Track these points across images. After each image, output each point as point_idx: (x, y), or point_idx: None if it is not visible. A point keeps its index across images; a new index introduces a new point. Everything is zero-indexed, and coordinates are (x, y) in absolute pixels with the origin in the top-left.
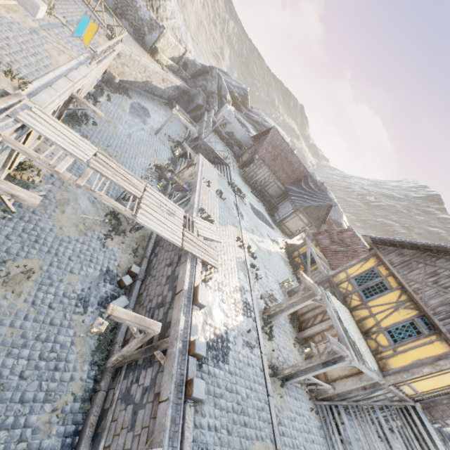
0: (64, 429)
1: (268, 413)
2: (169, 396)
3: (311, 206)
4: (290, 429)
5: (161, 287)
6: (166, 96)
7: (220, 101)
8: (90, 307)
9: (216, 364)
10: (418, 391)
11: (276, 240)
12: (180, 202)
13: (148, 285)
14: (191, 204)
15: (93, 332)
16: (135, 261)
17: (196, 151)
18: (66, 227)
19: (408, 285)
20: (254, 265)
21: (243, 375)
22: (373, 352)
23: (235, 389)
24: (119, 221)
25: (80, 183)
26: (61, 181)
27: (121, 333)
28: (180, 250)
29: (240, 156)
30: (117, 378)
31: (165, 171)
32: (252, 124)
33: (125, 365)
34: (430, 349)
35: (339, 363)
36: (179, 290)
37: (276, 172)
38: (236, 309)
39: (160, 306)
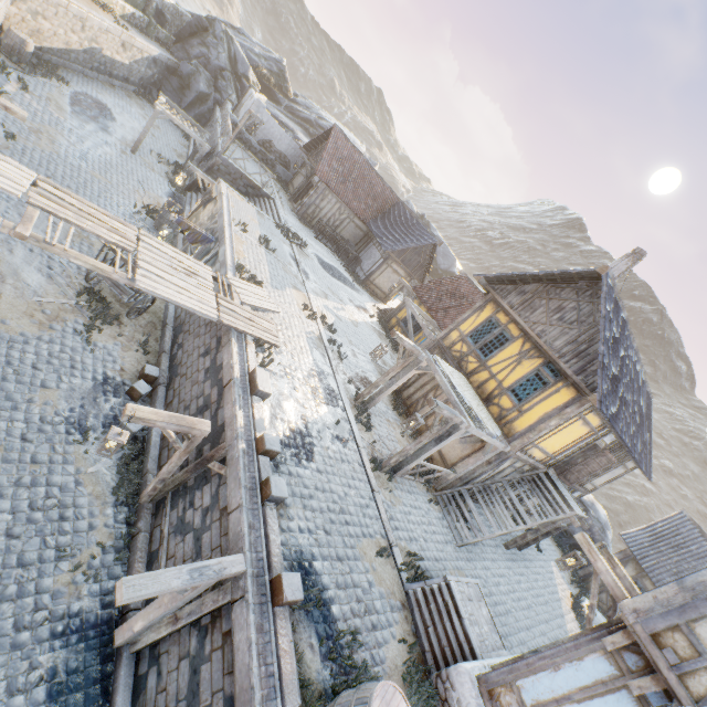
0: (99, 587)
1: (376, 509)
2: (241, 502)
3: (408, 249)
4: (404, 524)
5: (199, 387)
6: (136, 79)
7: (239, 85)
8: (92, 433)
9: (298, 464)
10: (549, 453)
11: (364, 306)
12: (202, 261)
13: (178, 389)
14: (222, 260)
15: (109, 449)
16: (148, 361)
17: (213, 177)
18: (12, 320)
19: (531, 329)
20: (335, 341)
21: (337, 473)
22: (497, 419)
23: (329, 489)
24: (106, 303)
25: (23, 231)
26: None
27: (152, 459)
28: (218, 330)
29: (290, 181)
30: (161, 513)
31: (166, 216)
32: (301, 124)
33: (169, 495)
34: (557, 398)
35: (455, 435)
36: (228, 381)
37: (350, 202)
38: (316, 398)
39: (204, 410)
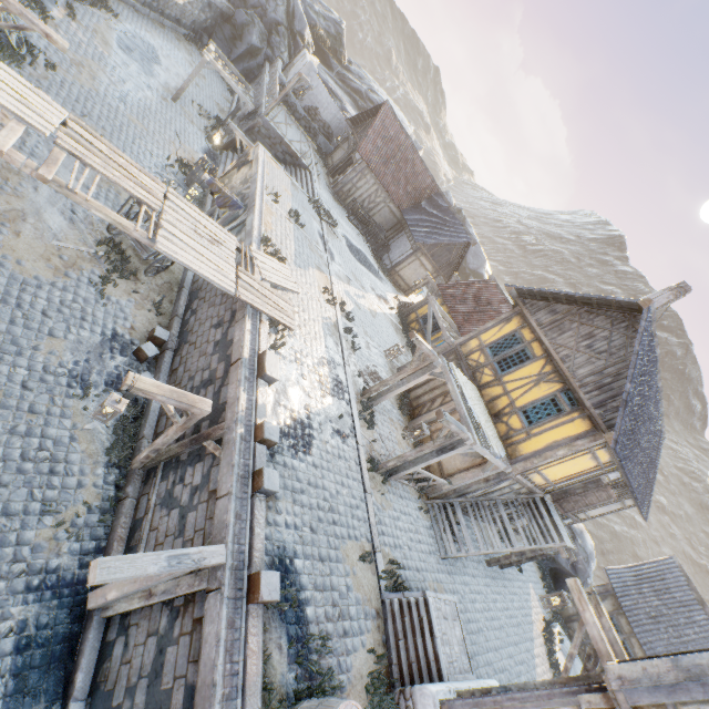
0: (79, 546)
1: (365, 511)
2: (231, 490)
3: (440, 244)
4: (391, 529)
5: (207, 359)
6: (188, 22)
7: (293, 43)
8: (93, 389)
9: (294, 455)
10: (549, 480)
11: (385, 296)
12: (228, 227)
13: (185, 357)
14: (248, 230)
15: (106, 415)
16: (160, 323)
17: (252, 139)
18: (28, 261)
19: (555, 352)
20: (350, 330)
21: (332, 469)
22: (503, 438)
23: (322, 485)
24: (125, 256)
25: (45, 174)
26: (2, 176)
27: (149, 425)
28: (233, 303)
29: (330, 154)
30: (150, 482)
31: (198, 173)
32: (351, 95)
33: (161, 465)
34: (570, 428)
35: (458, 449)
36: (236, 359)
37: (388, 186)
38: (323, 388)
39: (208, 385)
